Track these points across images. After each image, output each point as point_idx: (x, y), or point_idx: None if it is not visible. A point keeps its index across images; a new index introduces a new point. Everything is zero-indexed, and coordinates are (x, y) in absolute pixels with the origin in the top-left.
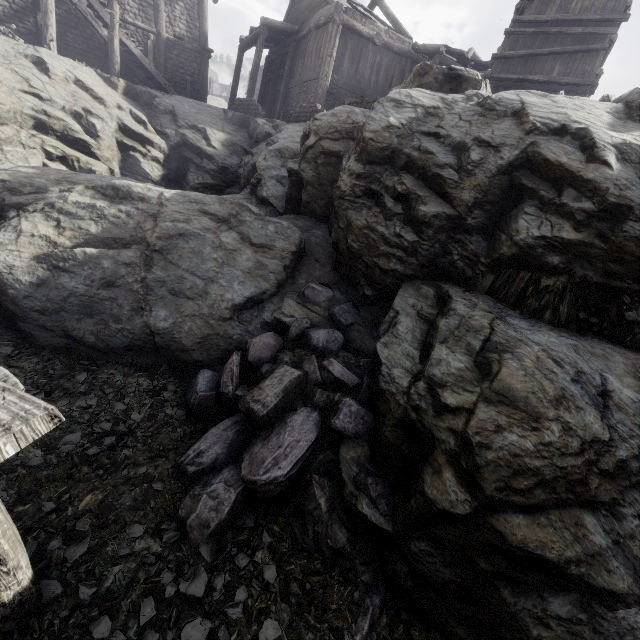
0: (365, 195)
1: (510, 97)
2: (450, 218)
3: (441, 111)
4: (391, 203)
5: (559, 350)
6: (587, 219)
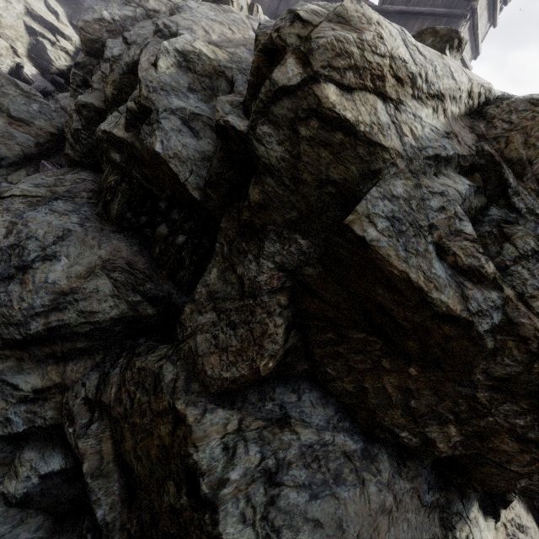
0: (86, 86)
1: (192, 5)
2: (99, 111)
3: (159, 15)
4: (88, 94)
5: (33, 227)
6: (134, 119)
